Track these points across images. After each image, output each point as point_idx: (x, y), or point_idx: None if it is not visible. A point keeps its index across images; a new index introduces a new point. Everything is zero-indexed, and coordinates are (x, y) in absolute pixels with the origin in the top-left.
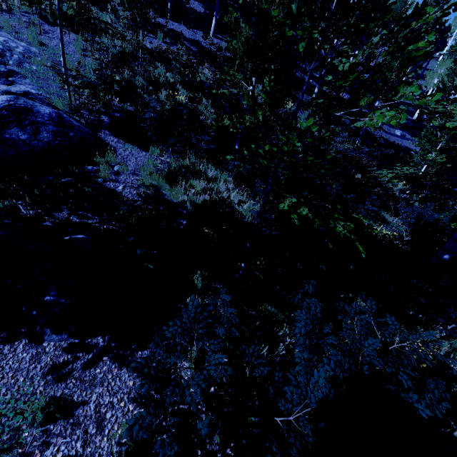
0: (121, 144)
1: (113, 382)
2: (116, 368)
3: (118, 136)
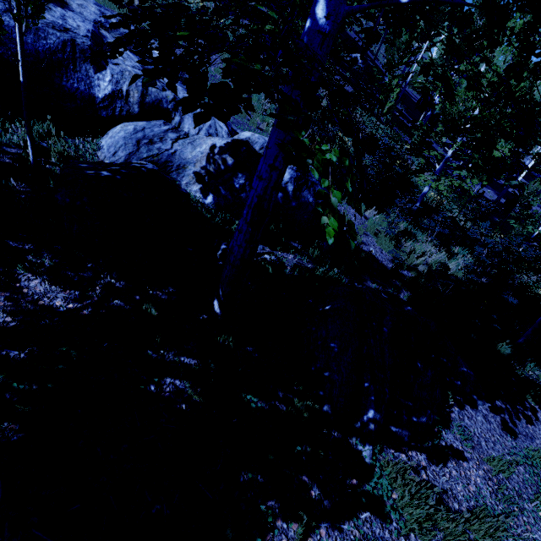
0: None
1: (536, 435)
2: (527, 424)
3: None
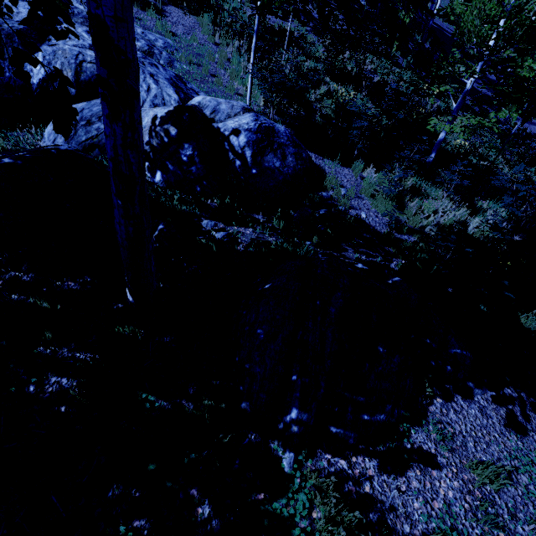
0: (321, 160)
1: None
2: None
3: (311, 150)
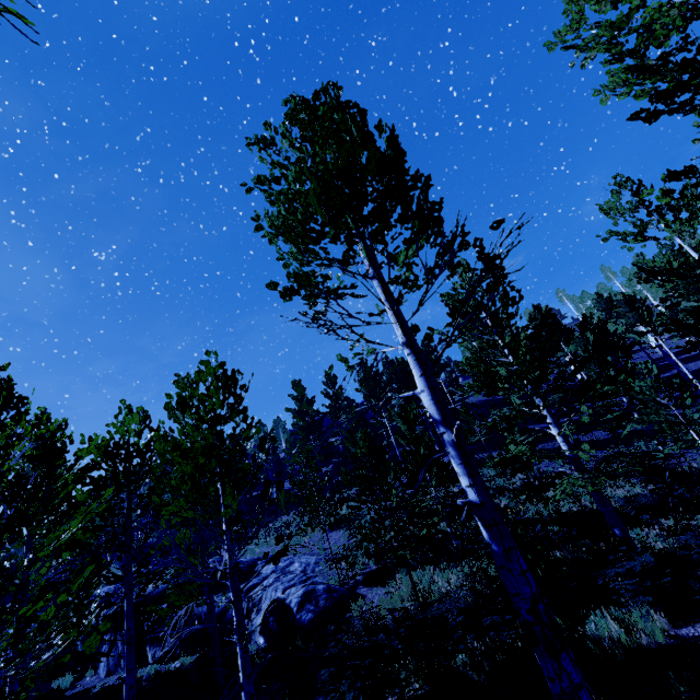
0: (370, 590)
1: None
2: None
3: (368, 585)
